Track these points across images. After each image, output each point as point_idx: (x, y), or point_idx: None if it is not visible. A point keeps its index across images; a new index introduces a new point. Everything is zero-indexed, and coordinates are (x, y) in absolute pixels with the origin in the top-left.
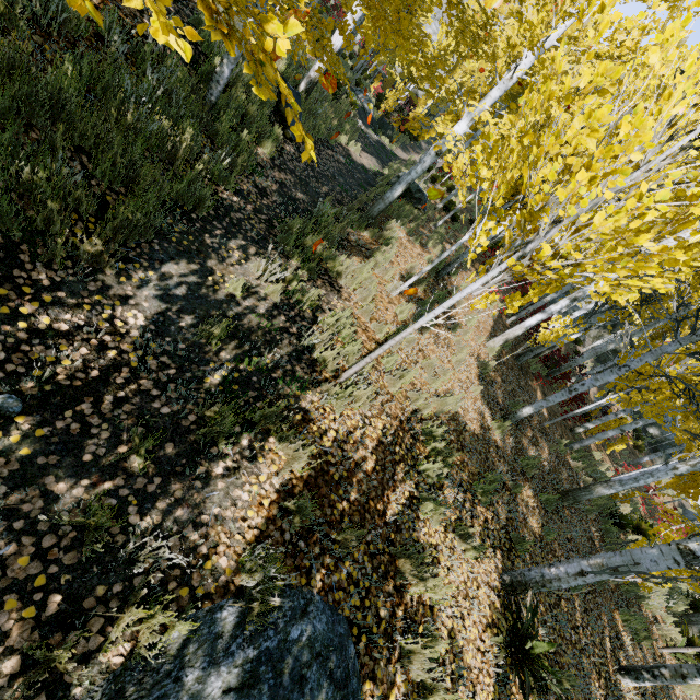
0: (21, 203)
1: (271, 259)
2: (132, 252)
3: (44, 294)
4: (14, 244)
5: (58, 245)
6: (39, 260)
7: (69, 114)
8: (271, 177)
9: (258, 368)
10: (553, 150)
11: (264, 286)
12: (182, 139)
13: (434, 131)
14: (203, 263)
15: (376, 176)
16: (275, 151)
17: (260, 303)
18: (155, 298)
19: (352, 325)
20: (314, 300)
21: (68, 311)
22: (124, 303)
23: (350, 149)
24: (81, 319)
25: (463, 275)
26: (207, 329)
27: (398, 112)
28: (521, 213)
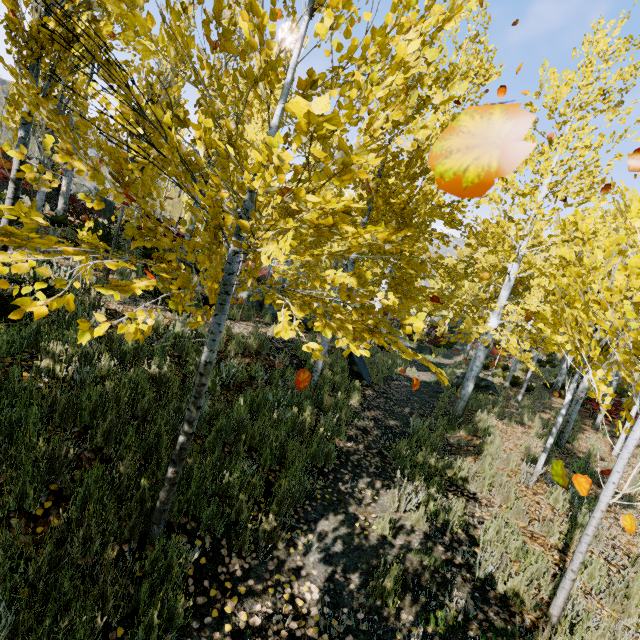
0: (221, 503)
1: (403, 485)
2: (292, 519)
3: (239, 586)
4: (218, 541)
5: (247, 530)
6: (233, 551)
7: (244, 427)
8: (366, 417)
9: (448, 625)
10: (614, 299)
11: (404, 516)
12: (304, 415)
13: (476, 334)
14: (346, 510)
15: (438, 384)
16: (361, 398)
17: (411, 537)
18: (320, 561)
19: (513, 534)
20: (459, 515)
21: (257, 599)
22: (297, 576)
23: (408, 374)
24: (268, 607)
25: (582, 437)
26: (377, 585)
27: (427, 336)
28: (624, 352)
